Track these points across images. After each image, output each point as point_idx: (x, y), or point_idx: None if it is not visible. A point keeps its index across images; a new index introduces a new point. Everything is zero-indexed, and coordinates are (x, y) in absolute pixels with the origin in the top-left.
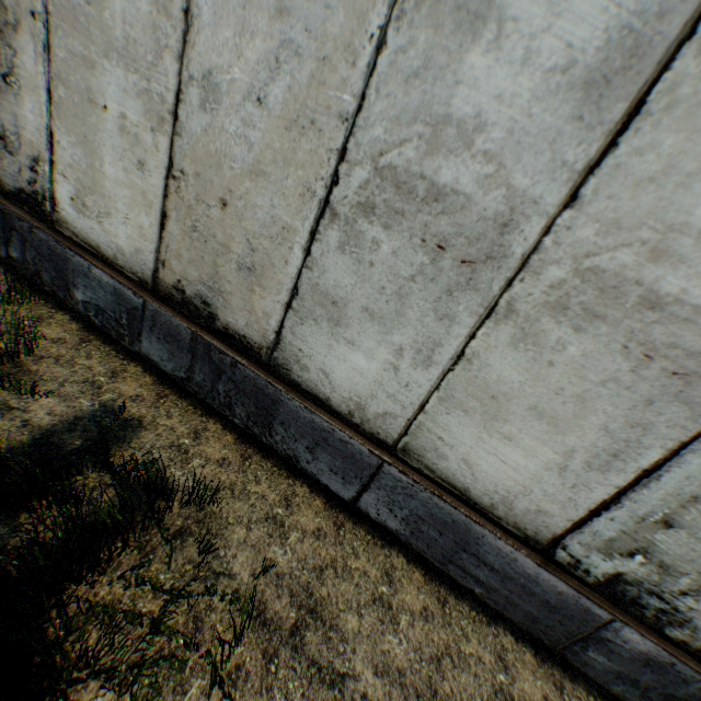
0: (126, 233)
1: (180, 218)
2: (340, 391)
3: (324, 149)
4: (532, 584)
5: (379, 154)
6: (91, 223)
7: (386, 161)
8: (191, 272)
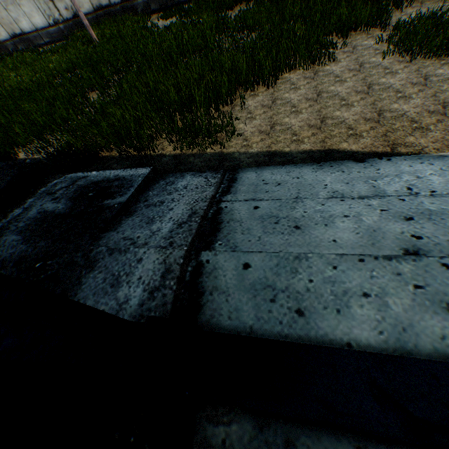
0: (5, 34)
1: (4, 26)
2: (29, 30)
3: (1, 5)
4: (56, 32)
5: (2, 1)
6: (2, 38)
7: (3, 1)
8: (11, 32)
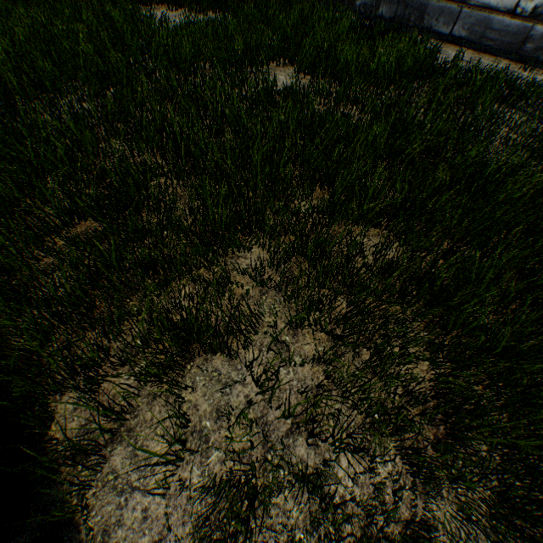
0: None
1: None
2: None
3: None
4: (508, 29)
5: None
6: None
7: None
8: None
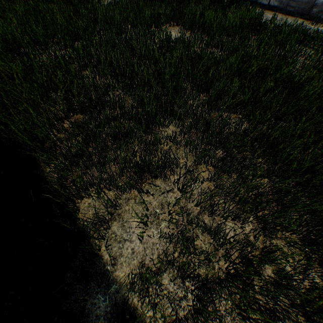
0: None
1: None
2: None
3: None
4: (302, 0)
5: None
6: None
7: None
8: None
